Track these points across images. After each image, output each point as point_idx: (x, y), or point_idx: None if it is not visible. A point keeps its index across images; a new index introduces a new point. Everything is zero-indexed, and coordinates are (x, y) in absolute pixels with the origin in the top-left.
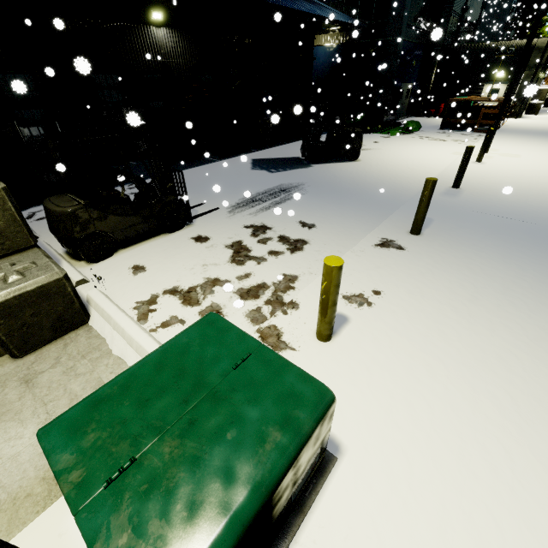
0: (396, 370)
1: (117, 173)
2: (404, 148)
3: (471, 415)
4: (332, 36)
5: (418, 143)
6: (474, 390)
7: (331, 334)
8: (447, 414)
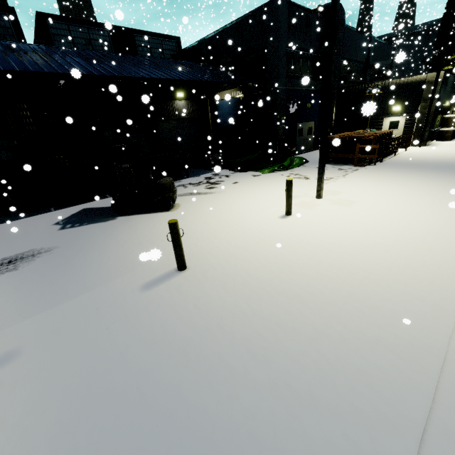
0: None
1: None
2: (249, 191)
3: None
4: (231, 91)
5: (274, 183)
6: None
7: None
8: None
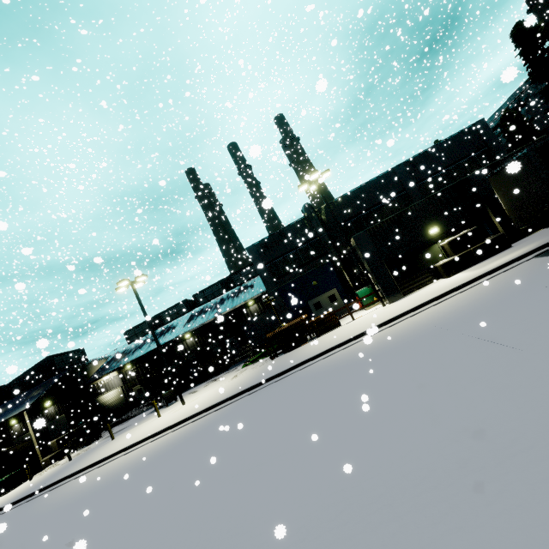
0: (19, 487)
1: (143, 410)
2: (202, 391)
3: (7, 495)
4: None
5: (220, 382)
6: (11, 493)
7: (30, 479)
8: (9, 494)
